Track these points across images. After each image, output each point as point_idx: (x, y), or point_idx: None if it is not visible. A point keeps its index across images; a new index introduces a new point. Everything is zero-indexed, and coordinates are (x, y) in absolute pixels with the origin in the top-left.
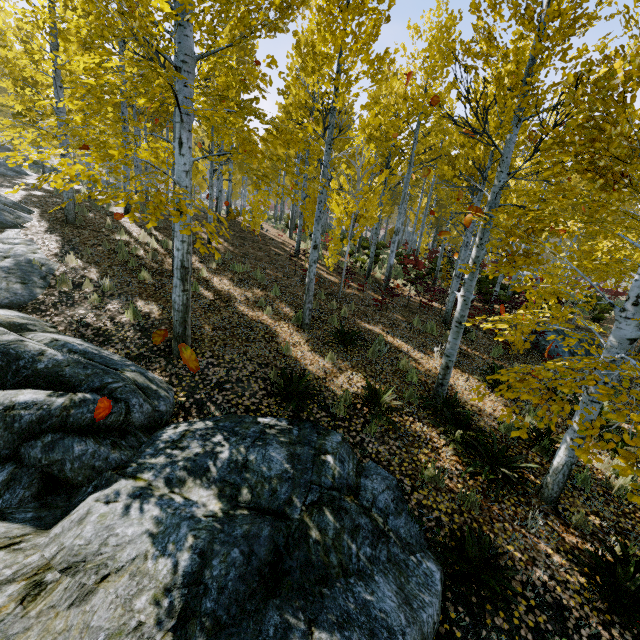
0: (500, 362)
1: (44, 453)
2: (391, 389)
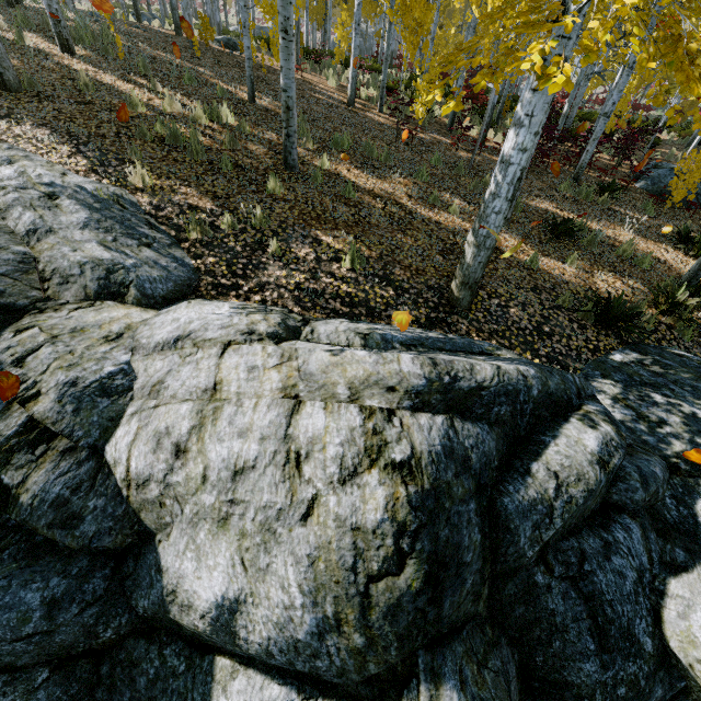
0: (660, 221)
1: (646, 492)
2: (683, 286)
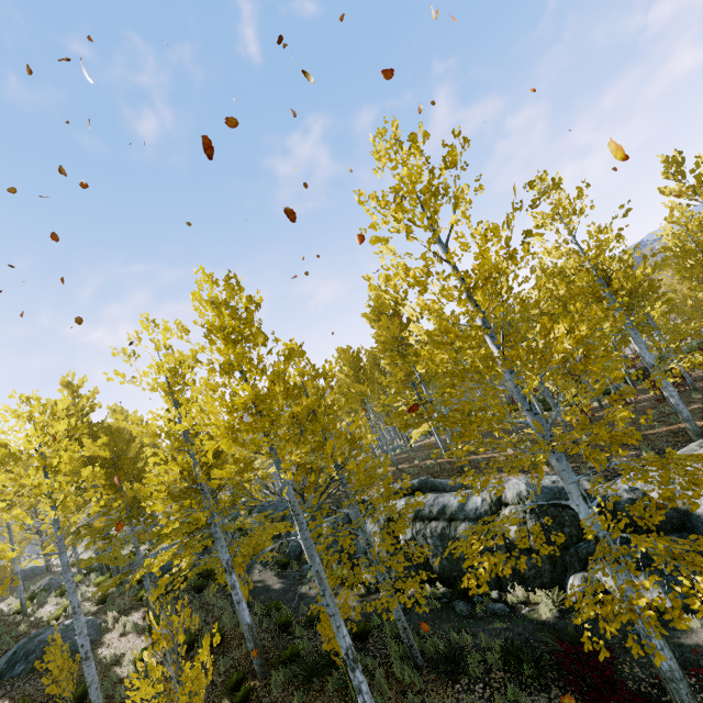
0: None
1: None
2: None
